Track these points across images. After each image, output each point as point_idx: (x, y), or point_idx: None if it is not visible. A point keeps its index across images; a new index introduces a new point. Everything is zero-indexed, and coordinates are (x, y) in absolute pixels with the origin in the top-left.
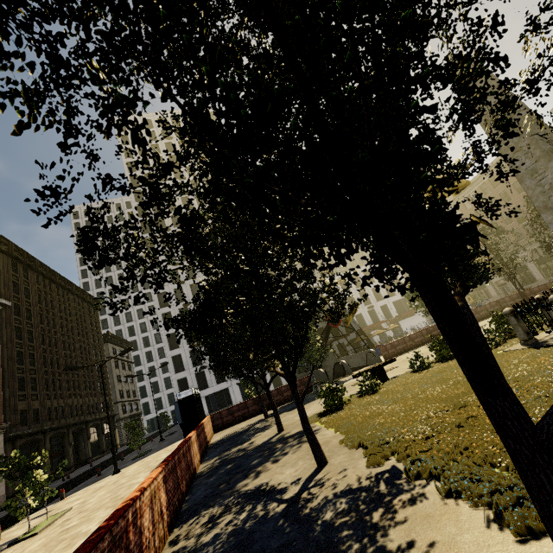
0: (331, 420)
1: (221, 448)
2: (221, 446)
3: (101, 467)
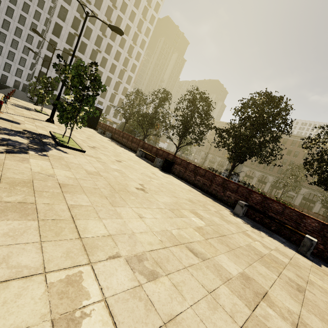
0: None
1: None
2: None
3: None
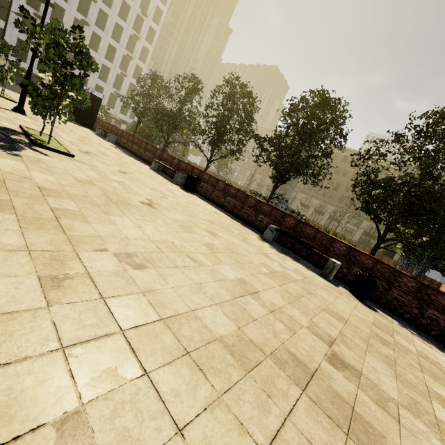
0: None
1: None
2: None
3: None
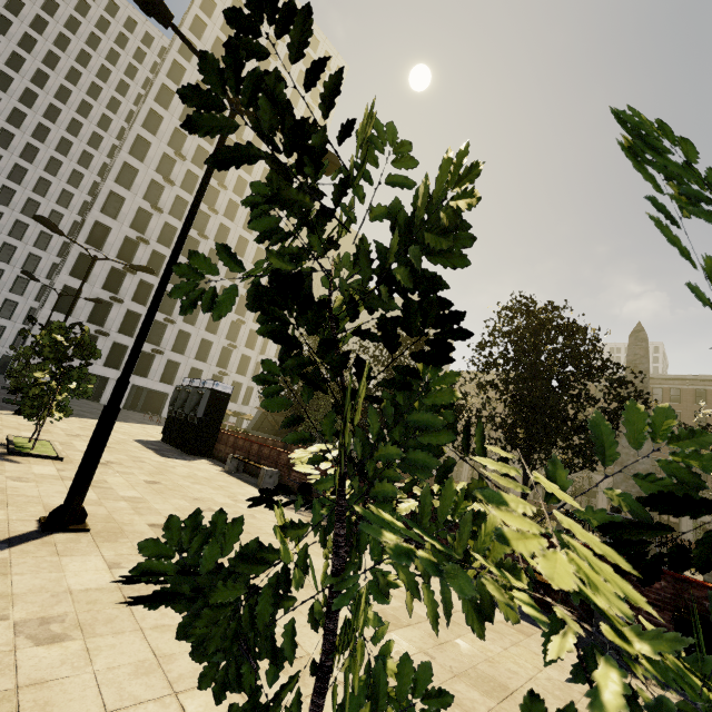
0: None
1: None
2: None
3: None
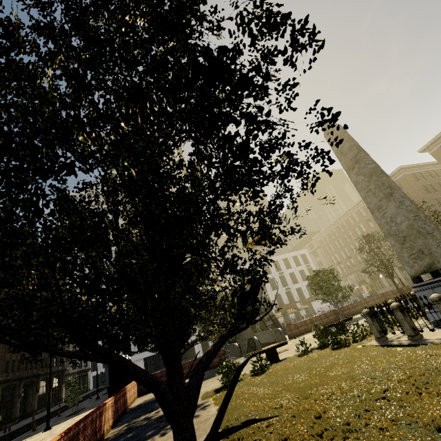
0: (220, 397)
1: (134, 414)
2: (136, 412)
3: (40, 422)
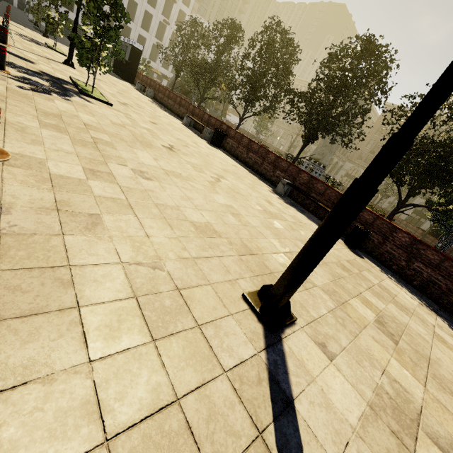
0: None
1: None
2: None
3: None
